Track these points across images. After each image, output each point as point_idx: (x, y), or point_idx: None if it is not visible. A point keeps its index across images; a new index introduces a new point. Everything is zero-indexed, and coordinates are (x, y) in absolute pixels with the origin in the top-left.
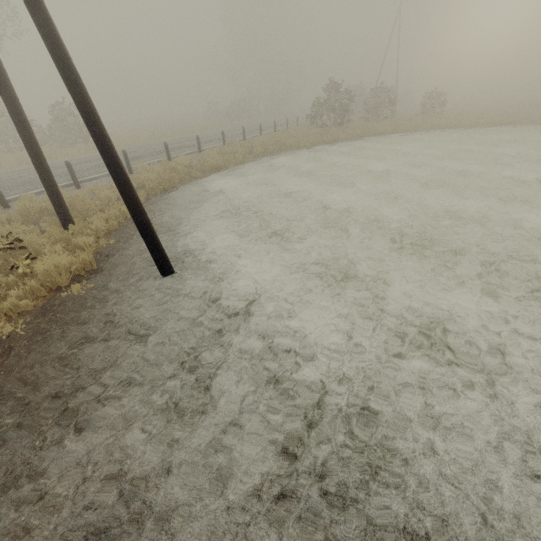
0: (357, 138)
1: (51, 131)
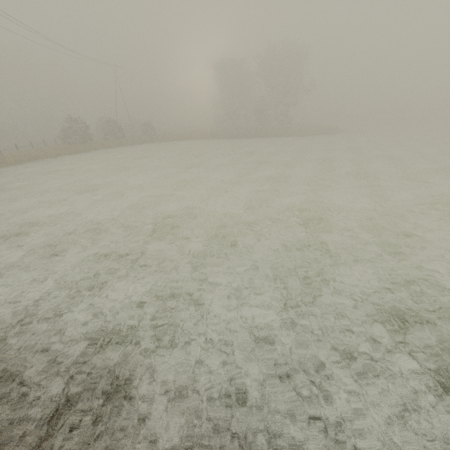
0: (94, 150)
1: None
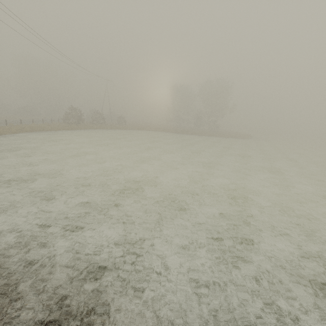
0: (83, 129)
1: None
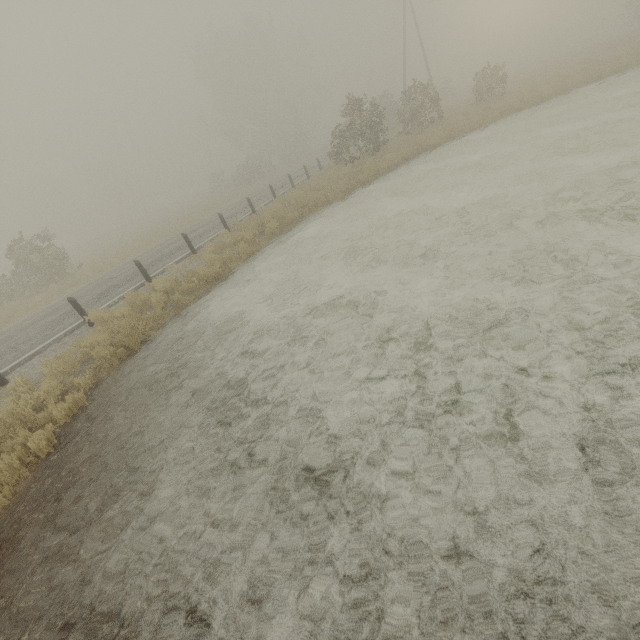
0: (404, 162)
1: (17, 278)
